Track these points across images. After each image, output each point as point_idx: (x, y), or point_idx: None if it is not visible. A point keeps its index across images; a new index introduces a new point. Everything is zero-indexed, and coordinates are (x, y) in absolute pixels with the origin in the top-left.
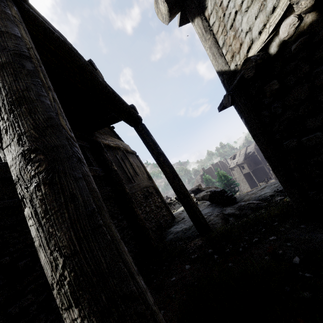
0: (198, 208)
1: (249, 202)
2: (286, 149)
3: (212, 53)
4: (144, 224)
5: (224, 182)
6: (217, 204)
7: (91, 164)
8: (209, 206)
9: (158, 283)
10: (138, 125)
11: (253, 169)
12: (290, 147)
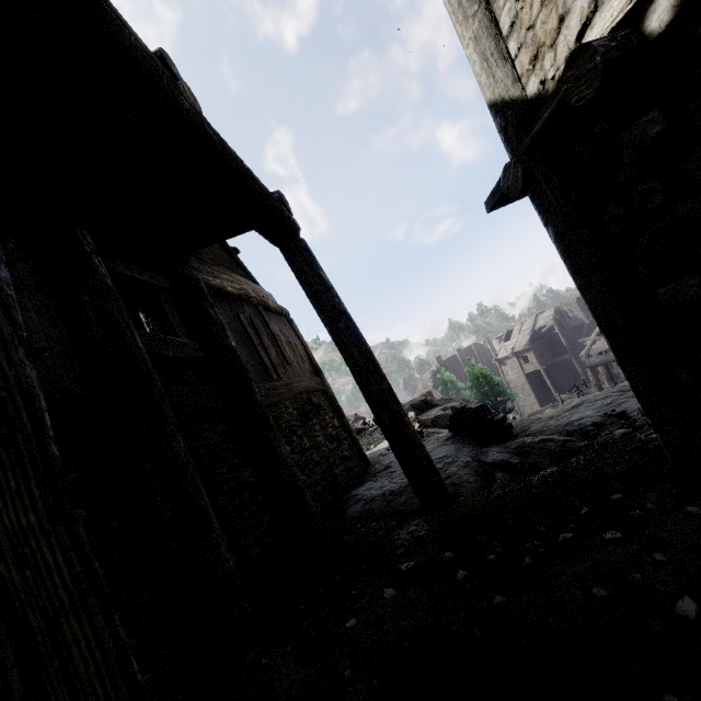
0: (422, 447)
1: (544, 438)
2: (664, 307)
3: (480, 54)
4: (294, 479)
5: (483, 390)
6: (467, 437)
7: (171, 330)
8: (449, 442)
9: (313, 631)
10: (289, 242)
11: (547, 365)
12: (677, 299)
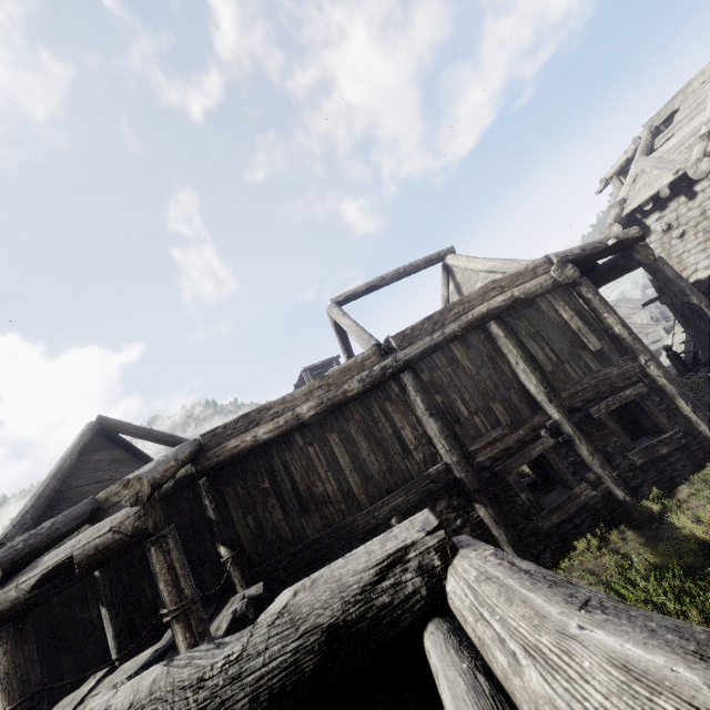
0: None
1: None
2: None
3: None
4: None
5: None
6: None
7: None
8: None
9: None
10: None
11: None
12: None
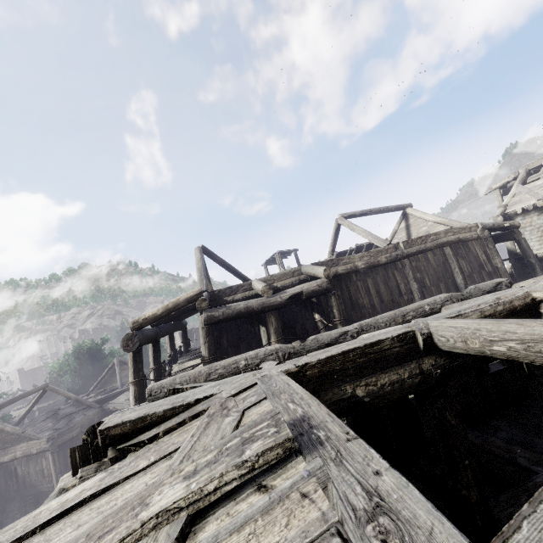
0: None
1: None
2: None
3: (510, 242)
4: None
5: None
6: None
7: None
8: None
9: None
10: None
11: None
12: None
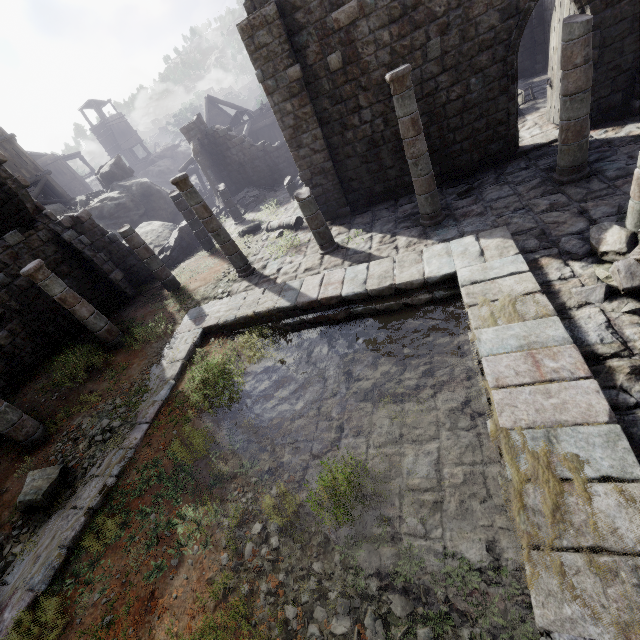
0: None
1: None
2: None
3: None
4: None
5: None
6: None
7: None
8: None
9: None
10: None
11: None
12: None
